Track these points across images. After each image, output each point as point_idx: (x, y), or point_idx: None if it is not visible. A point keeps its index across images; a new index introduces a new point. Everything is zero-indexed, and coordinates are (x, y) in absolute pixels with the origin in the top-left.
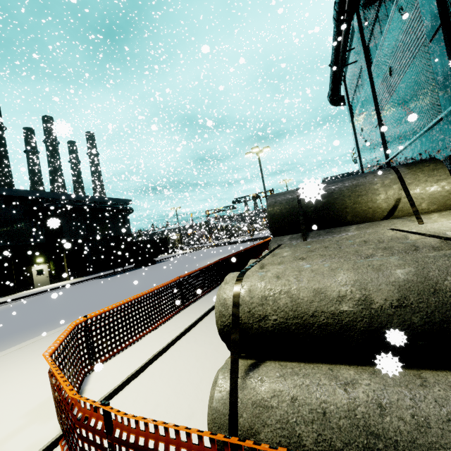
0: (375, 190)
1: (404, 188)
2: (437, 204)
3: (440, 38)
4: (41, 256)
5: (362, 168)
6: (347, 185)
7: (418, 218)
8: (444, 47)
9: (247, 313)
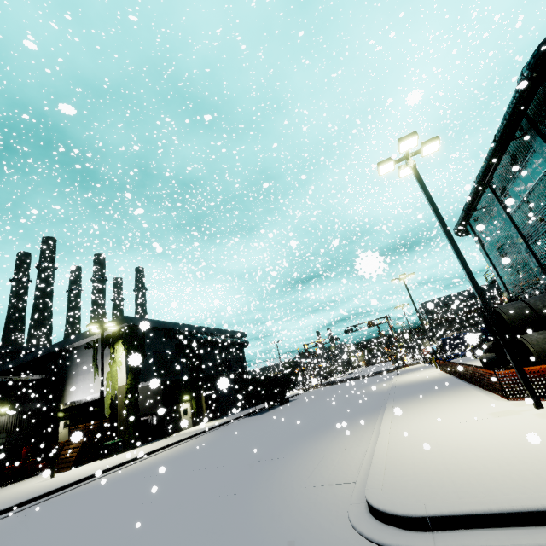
0: None
1: None
2: None
3: None
4: (186, 393)
5: (506, 287)
6: None
7: None
8: None
9: None
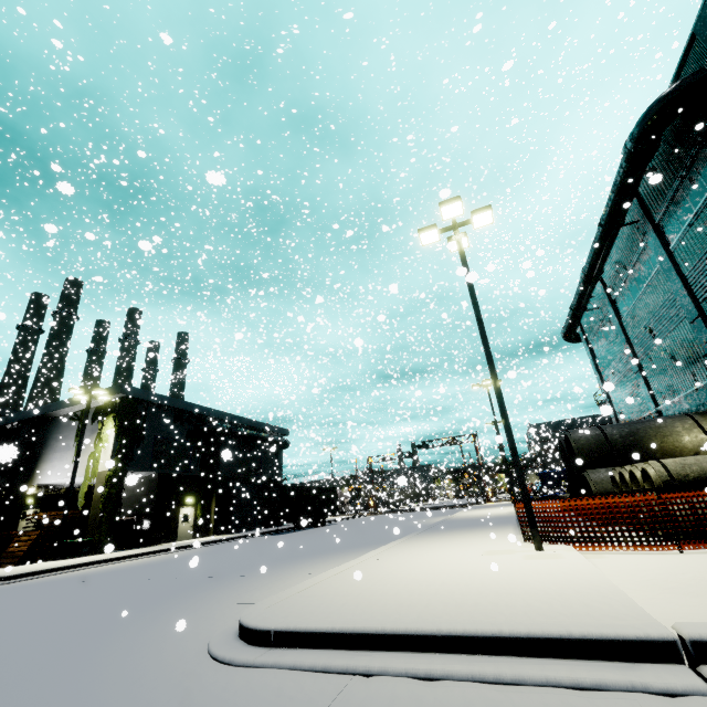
0: (678, 432)
1: (704, 432)
2: None
3: (701, 324)
4: (192, 494)
5: (615, 414)
6: (650, 426)
7: None
8: (706, 330)
9: (676, 474)
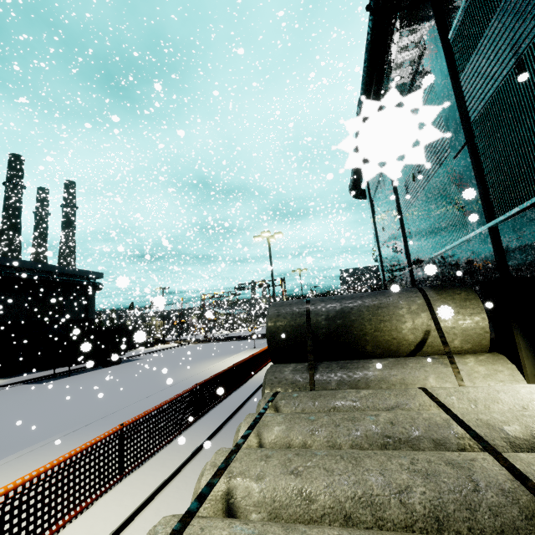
0: (400, 316)
1: (433, 319)
2: (472, 343)
3: (466, 156)
4: None
5: (383, 269)
6: (368, 305)
7: (453, 363)
8: (470, 166)
9: None
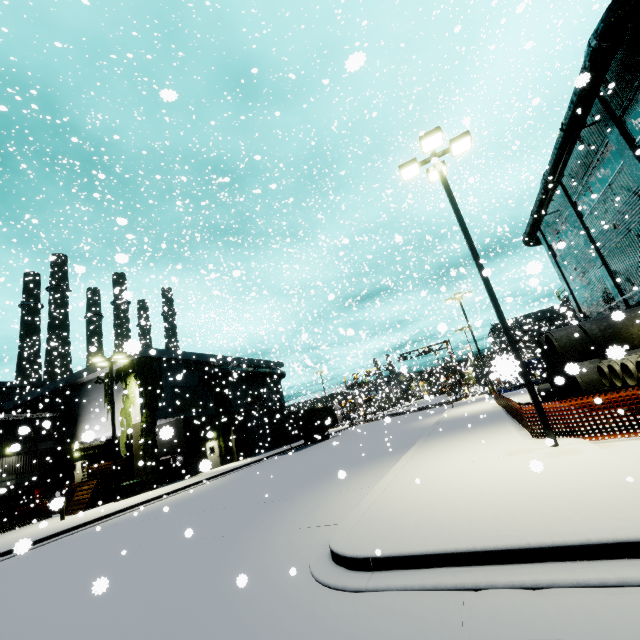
0: None
1: None
2: None
3: None
4: (213, 430)
5: (579, 307)
6: (626, 318)
7: None
8: None
9: None
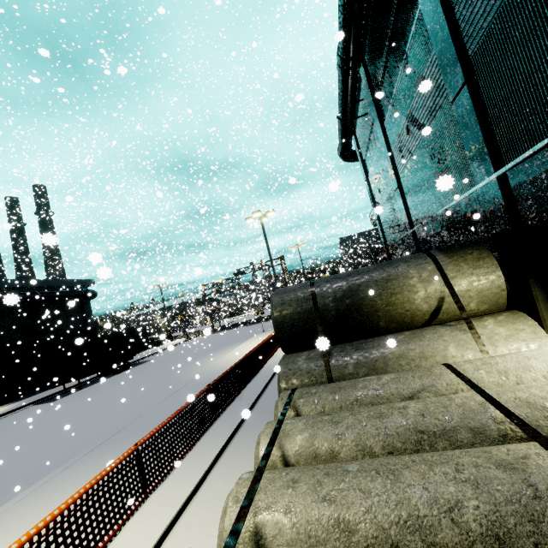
0: (411, 286)
1: (447, 284)
2: (488, 303)
3: (466, 98)
4: None
5: (383, 234)
6: (376, 279)
7: (472, 329)
8: (471, 109)
9: None
